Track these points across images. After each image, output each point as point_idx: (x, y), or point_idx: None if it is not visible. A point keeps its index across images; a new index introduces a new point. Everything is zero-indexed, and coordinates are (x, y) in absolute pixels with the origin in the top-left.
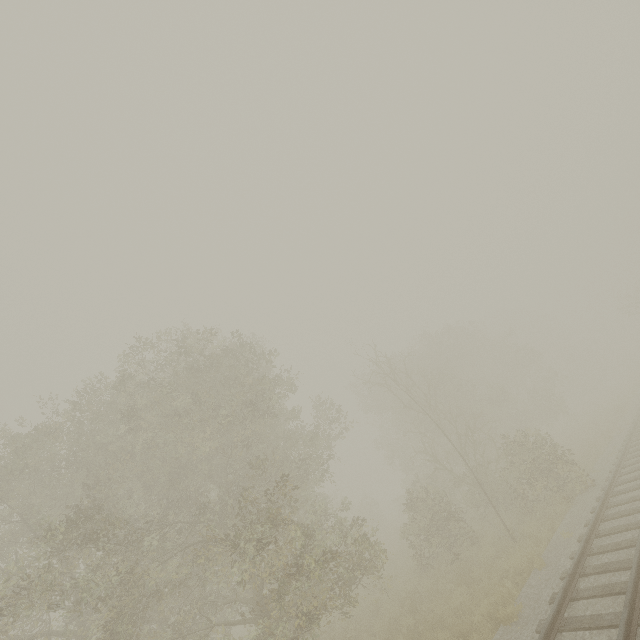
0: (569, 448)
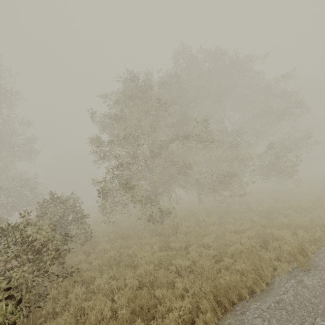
0: (256, 220)
